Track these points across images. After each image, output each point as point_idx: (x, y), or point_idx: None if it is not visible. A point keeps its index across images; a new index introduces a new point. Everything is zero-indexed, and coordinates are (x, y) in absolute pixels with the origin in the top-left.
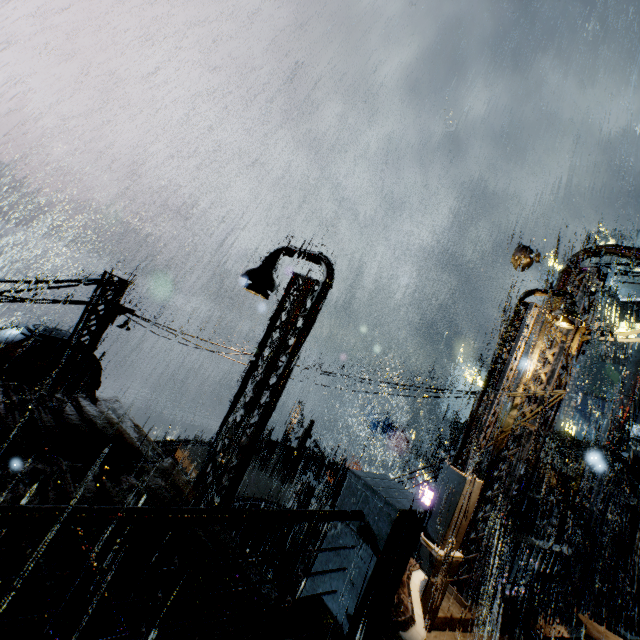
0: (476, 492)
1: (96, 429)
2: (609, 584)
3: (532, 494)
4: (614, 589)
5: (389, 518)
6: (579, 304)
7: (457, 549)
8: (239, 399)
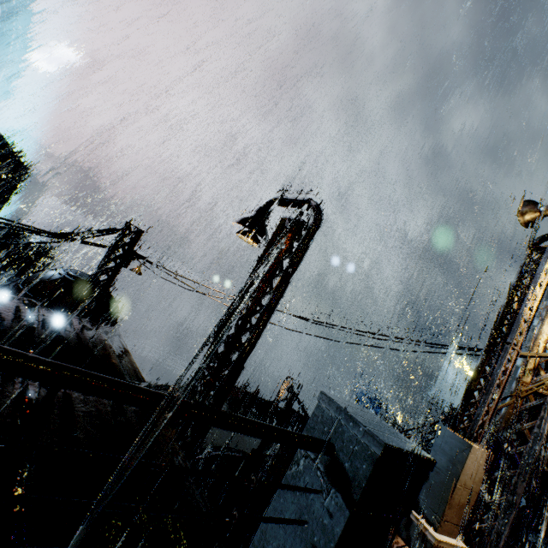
0: (483, 465)
1: (86, 346)
2: None
3: None
4: None
5: (370, 455)
6: None
7: (458, 536)
8: (221, 334)
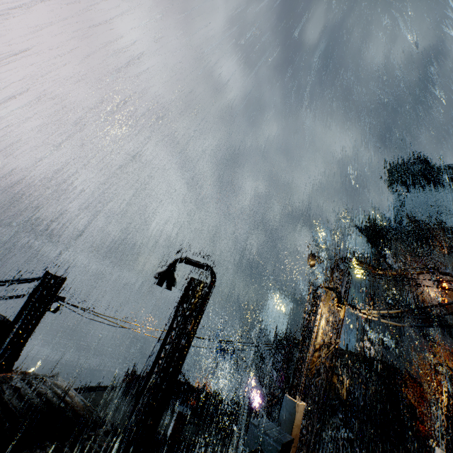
0: (303, 411)
1: (55, 407)
2: (370, 447)
3: (328, 401)
4: (373, 450)
5: (276, 450)
6: (341, 290)
7: (295, 451)
8: (156, 366)
